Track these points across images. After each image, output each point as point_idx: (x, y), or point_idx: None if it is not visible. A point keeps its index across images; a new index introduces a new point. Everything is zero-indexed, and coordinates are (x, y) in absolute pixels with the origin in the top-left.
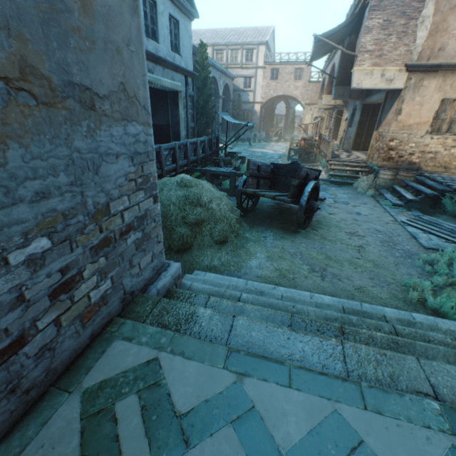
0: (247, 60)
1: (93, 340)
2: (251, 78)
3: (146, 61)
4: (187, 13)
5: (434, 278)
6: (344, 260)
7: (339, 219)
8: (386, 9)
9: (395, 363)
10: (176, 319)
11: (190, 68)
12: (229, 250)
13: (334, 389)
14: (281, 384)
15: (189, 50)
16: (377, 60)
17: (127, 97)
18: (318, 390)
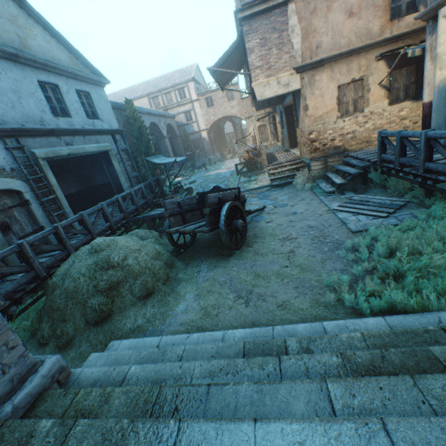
0: (182, 98)
1: None
2: (190, 112)
3: (61, 137)
4: (96, 82)
5: (354, 268)
6: (272, 273)
7: (275, 226)
8: (258, 30)
9: (227, 437)
10: None
11: (116, 126)
12: (156, 301)
13: None
14: None
15: (109, 112)
16: (268, 72)
17: None
18: None
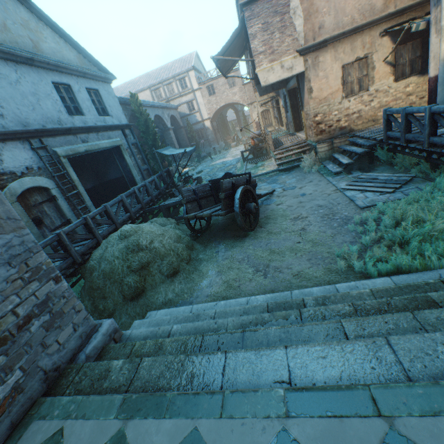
0: (183, 88)
1: (15, 428)
2: (192, 102)
3: (77, 135)
4: (103, 79)
5: (363, 239)
6: (286, 249)
7: (286, 207)
8: (260, 15)
9: (265, 358)
10: (91, 381)
11: (124, 121)
12: (182, 278)
13: (200, 406)
14: (158, 417)
15: (117, 107)
16: (271, 56)
17: None
18: (186, 412)
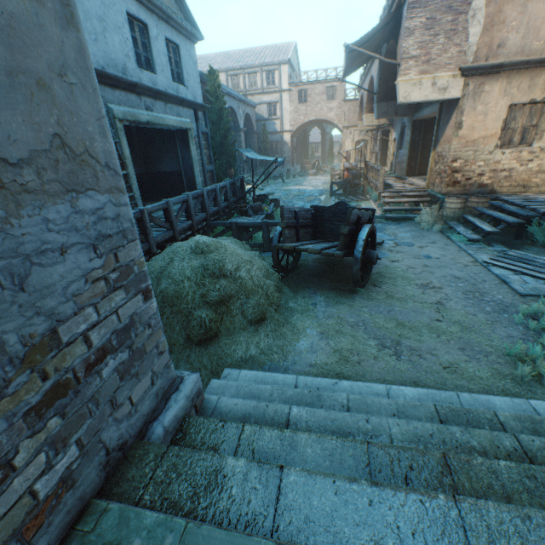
0: (269, 84)
1: None
2: (275, 104)
3: (142, 97)
4: (188, 34)
5: None
6: (421, 325)
7: (405, 268)
8: (428, 5)
9: None
10: (191, 487)
11: (199, 100)
12: (269, 330)
13: None
14: None
15: (195, 78)
16: (424, 66)
17: (70, 156)
18: None
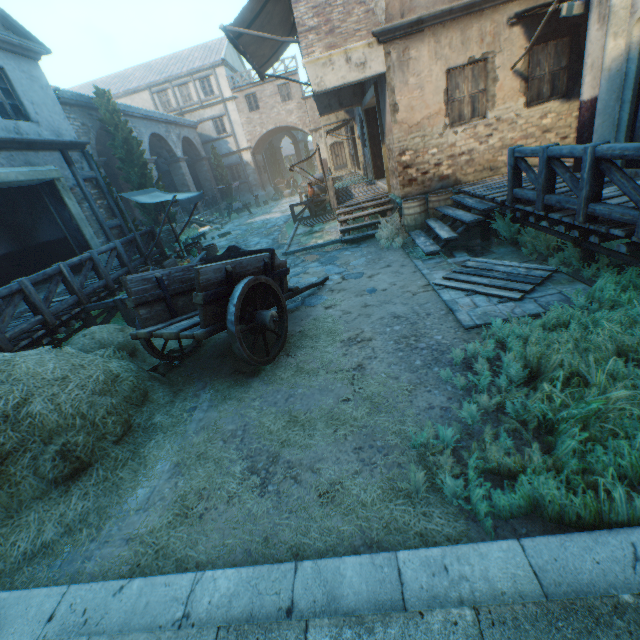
0: (207, 95)
1: None
2: (222, 118)
3: None
4: (18, 49)
5: (465, 410)
6: (320, 416)
7: (339, 315)
8: None
9: None
10: None
11: (69, 136)
12: (93, 483)
13: None
14: None
15: (52, 108)
16: (330, 38)
17: None
18: None
